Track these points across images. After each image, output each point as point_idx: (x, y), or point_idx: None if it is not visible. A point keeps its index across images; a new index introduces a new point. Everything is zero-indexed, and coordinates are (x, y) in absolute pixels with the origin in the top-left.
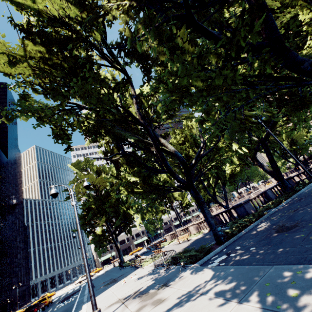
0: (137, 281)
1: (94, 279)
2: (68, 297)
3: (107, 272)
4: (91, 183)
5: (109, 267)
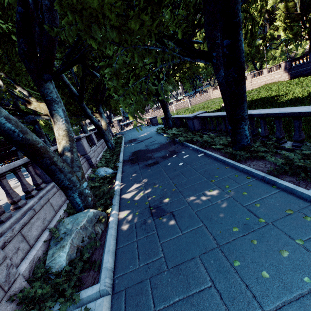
0: None
1: None
2: None
3: None
4: None
5: None
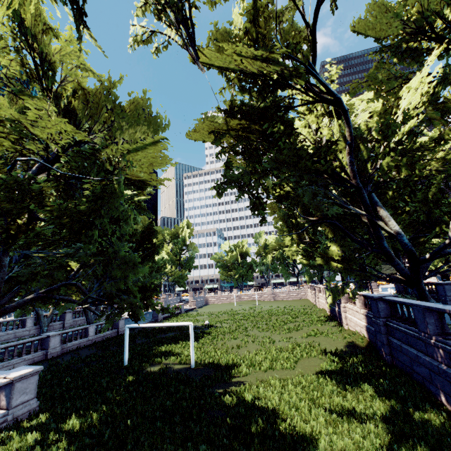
0: None
1: None
2: None
3: None
4: None
5: None
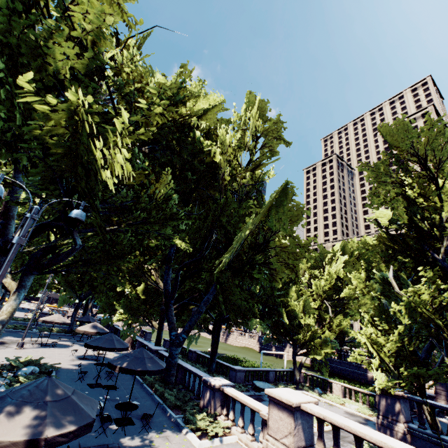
0: None
1: None
2: None
3: None
4: None
5: None
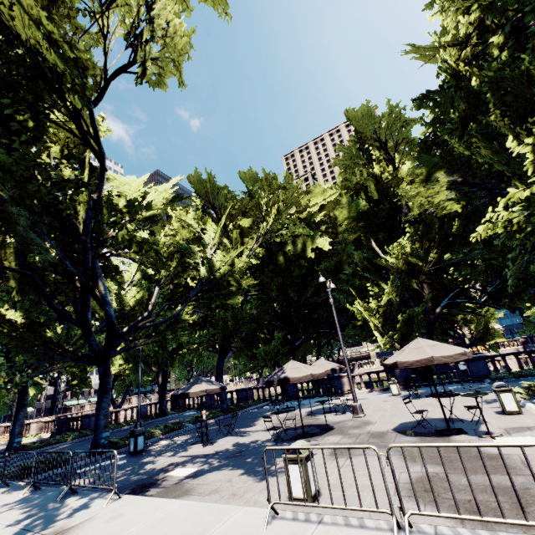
0: None
1: None
2: None
3: None
4: None
5: None
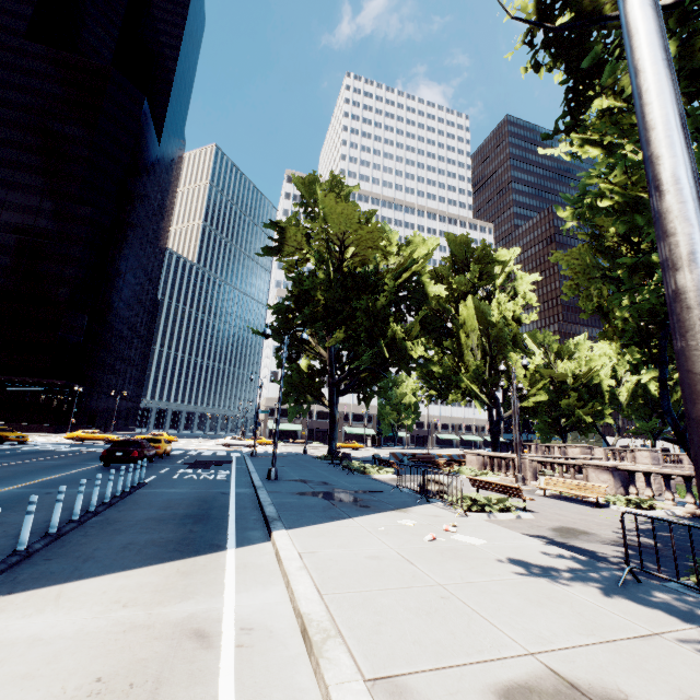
0: (547, 586)
1: (261, 456)
2: (204, 463)
3: (291, 457)
4: (339, 233)
5: (286, 447)
